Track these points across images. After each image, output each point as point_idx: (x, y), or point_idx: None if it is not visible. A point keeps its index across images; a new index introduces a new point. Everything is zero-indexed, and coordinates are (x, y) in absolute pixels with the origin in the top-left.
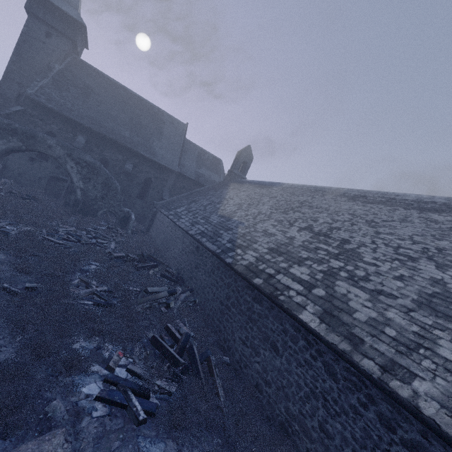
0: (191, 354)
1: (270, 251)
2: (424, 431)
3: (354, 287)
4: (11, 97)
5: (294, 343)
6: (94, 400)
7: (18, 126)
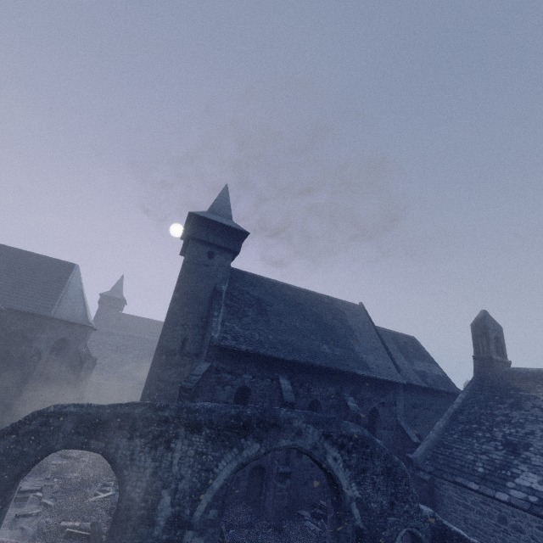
0: None
1: None
2: None
3: None
4: (174, 347)
5: None
6: None
7: (249, 411)
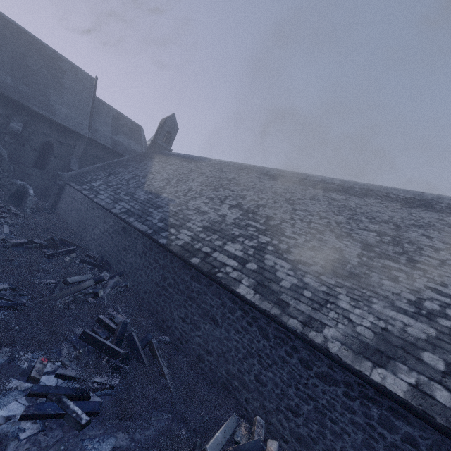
0: (130, 343)
1: (205, 229)
2: (330, 364)
3: (279, 259)
4: None
5: (232, 314)
6: (19, 420)
7: None
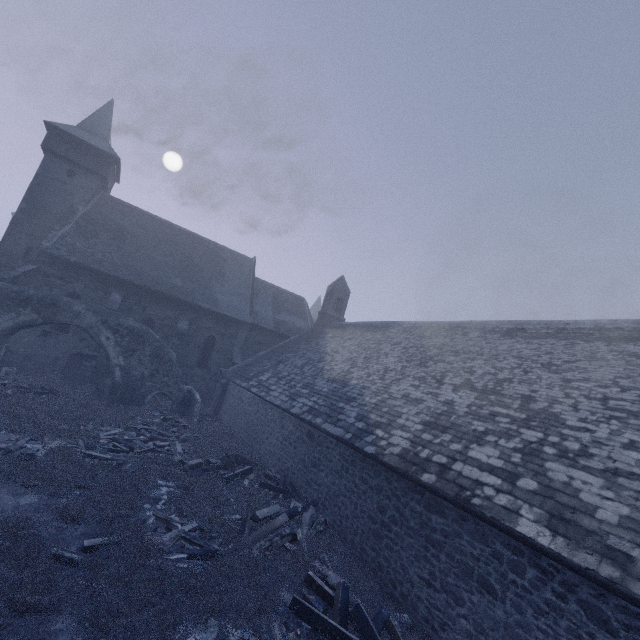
0: (361, 622)
1: (427, 426)
2: None
3: (575, 469)
4: (18, 253)
5: (518, 575)
6: None
7: (32, 292)
